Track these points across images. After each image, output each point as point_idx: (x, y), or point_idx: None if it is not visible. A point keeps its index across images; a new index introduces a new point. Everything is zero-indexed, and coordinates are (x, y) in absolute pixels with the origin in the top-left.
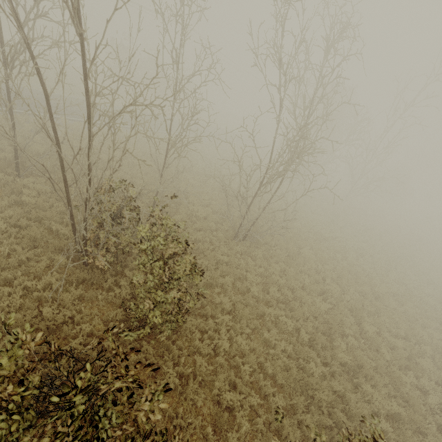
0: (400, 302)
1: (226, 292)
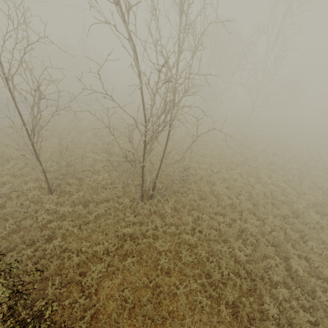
0: (321, 212)
1: (131, 275)
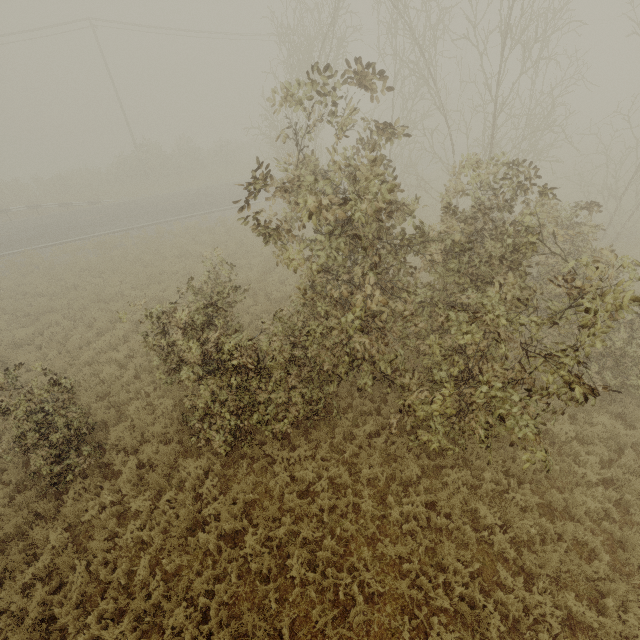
0: None
1: None
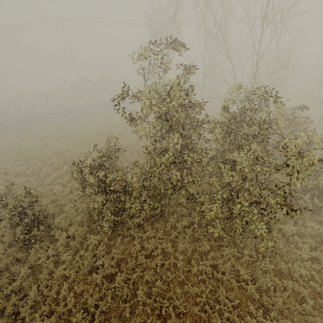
0: None
1: None
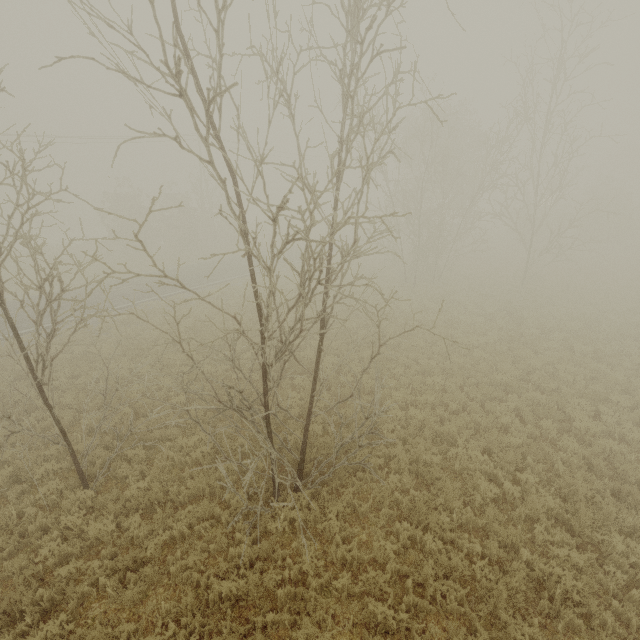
0: None
1: None
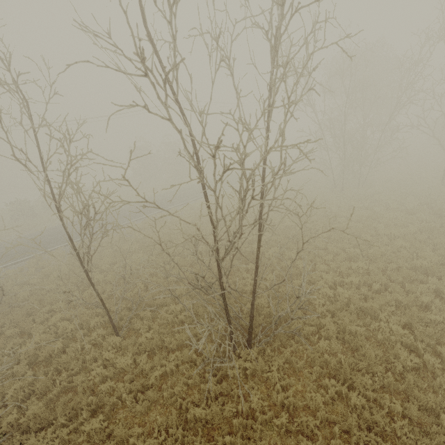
0: None
1: None
